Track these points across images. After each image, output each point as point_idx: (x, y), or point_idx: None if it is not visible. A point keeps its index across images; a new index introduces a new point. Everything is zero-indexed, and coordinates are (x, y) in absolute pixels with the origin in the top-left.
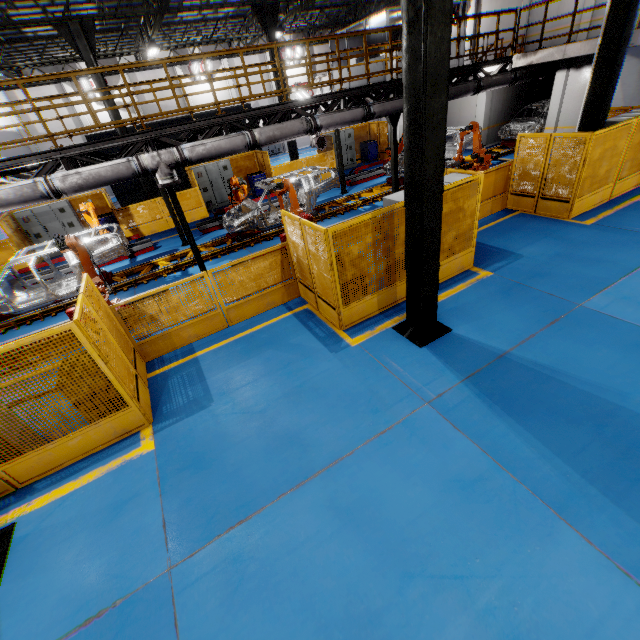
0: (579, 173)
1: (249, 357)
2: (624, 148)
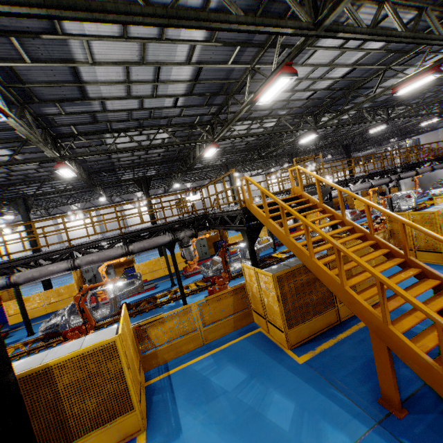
0: None
1: None
2: None
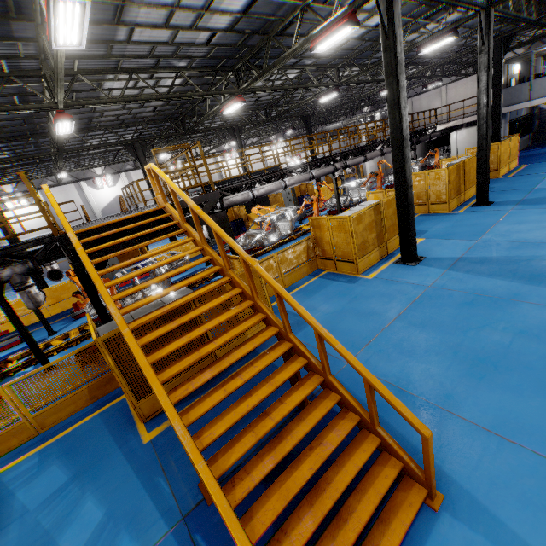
0: (499, 158)
1: (420, 224)
2: (509, 149)
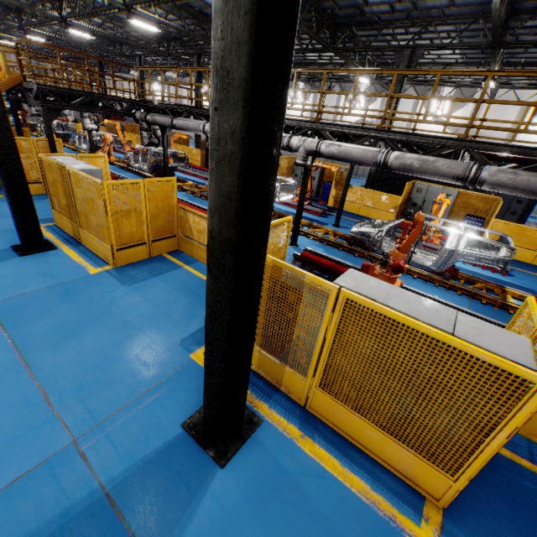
0: None
1: (179, 291)
2: None
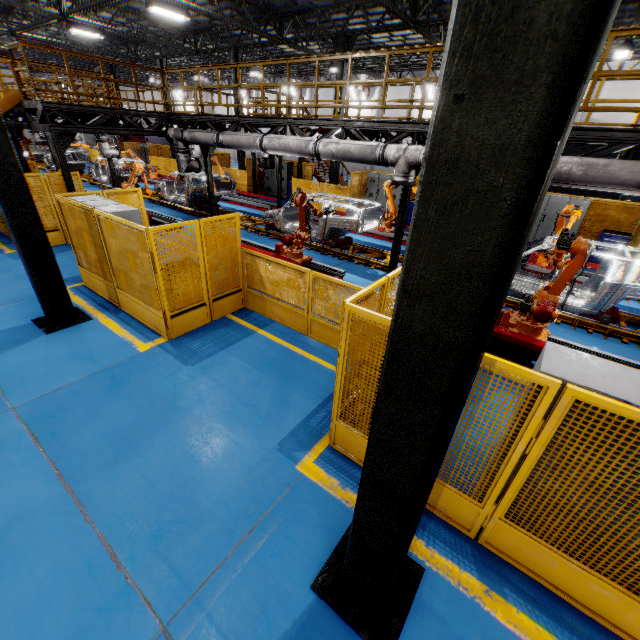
0: None
1: (259, 368)
2: None
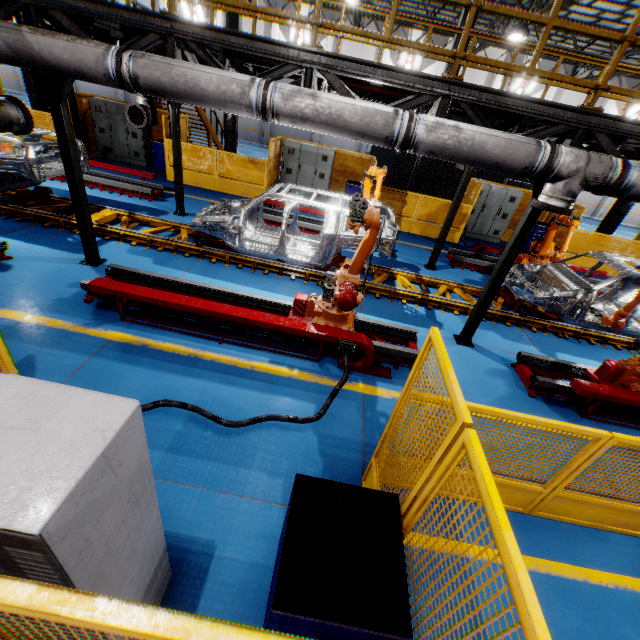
0: None
1: None
2: None
